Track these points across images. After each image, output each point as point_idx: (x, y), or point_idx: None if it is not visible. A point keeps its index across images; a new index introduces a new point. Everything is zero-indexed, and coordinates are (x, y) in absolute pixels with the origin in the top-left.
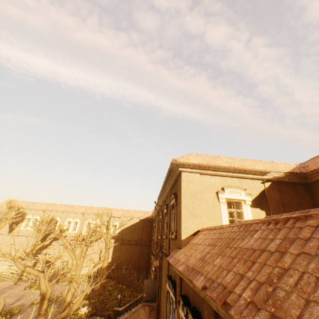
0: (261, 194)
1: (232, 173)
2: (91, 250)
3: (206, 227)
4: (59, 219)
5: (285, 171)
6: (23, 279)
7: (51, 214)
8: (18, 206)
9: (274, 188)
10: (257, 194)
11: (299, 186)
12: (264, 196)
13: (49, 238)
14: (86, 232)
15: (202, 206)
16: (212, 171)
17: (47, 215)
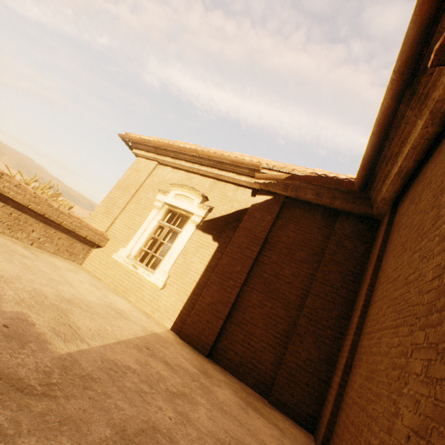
0: (236, 213)
1: (200, 165)
2: None
3: (113, 234)
4: None
5: (309, 174)
6: None
7: None
8: None
9: (272, 208)
10: (229, 213)
11: (345, 220)
12: (240, 219)
13: None
14: None
15: (129, 206)
16: (172, 158)
17: None
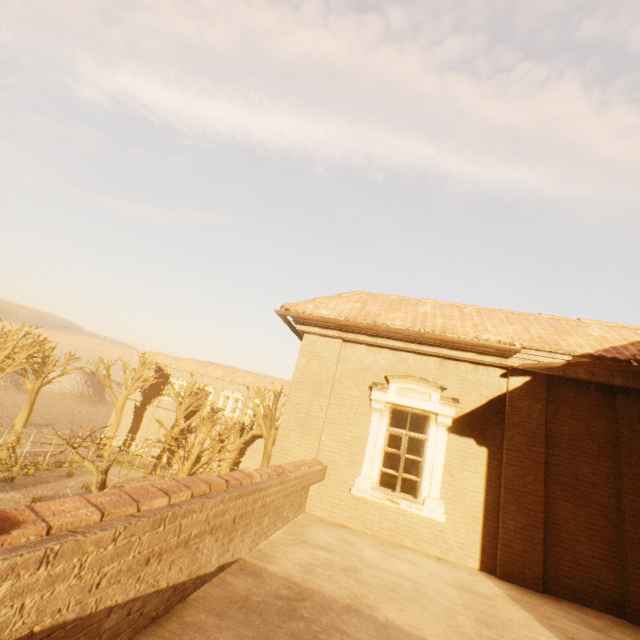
0: (491, 404)
1: (418, 344)
2: (257, 450)
3: (327, 457)
4: (212, 390)
5: (579, 352)
6: (156, 473)
7: (201, 381)
8: (152, 363)
9: (537, 393)
10: (481, 404)
11: (628, 398)
12: (500, 411)
13: (192, 418)
14: (246, 419)
15: (330, 412)
16: (369, 336)
17: (196, 381)
